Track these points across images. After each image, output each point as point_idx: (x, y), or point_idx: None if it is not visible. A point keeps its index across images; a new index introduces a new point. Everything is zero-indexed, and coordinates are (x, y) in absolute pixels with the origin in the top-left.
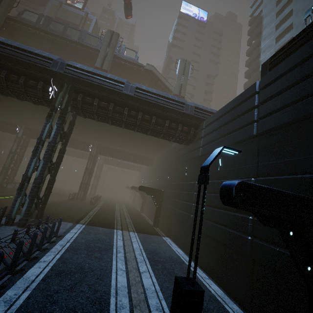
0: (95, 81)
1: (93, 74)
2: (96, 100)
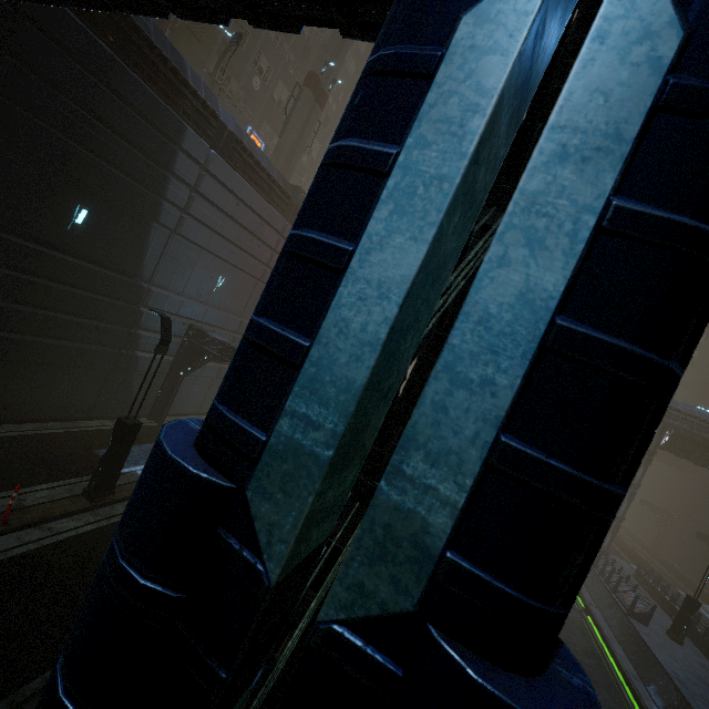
0: (702, 430)
1: (699, 420)
2: (698, 449)
